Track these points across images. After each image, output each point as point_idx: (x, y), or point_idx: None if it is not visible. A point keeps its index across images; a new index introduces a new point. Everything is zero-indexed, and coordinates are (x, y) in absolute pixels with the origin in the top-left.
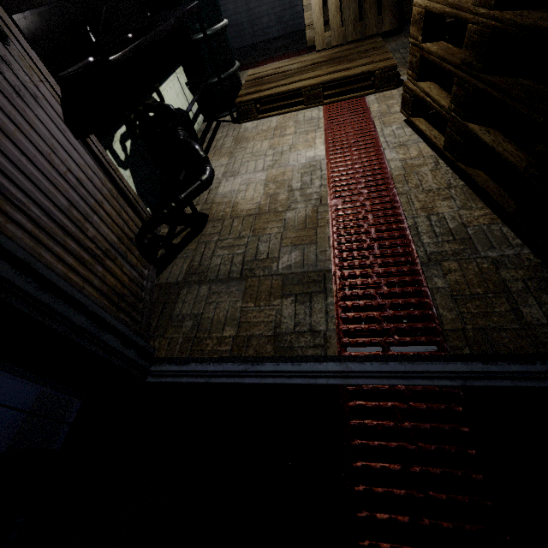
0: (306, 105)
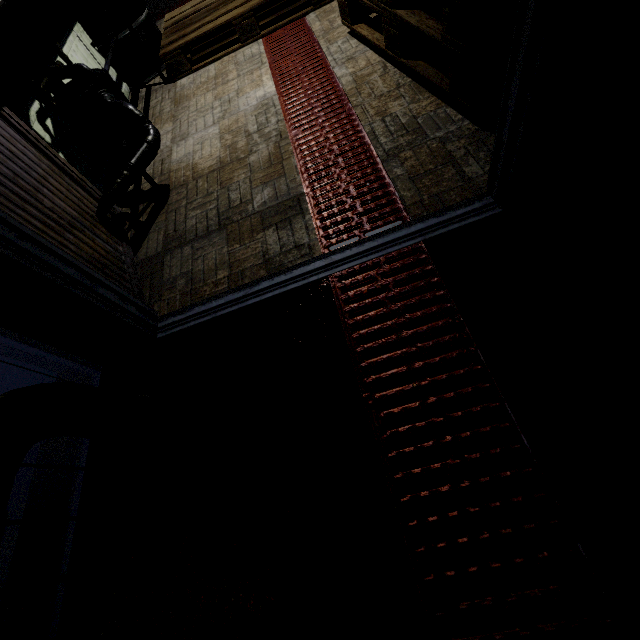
0: (243, 42)
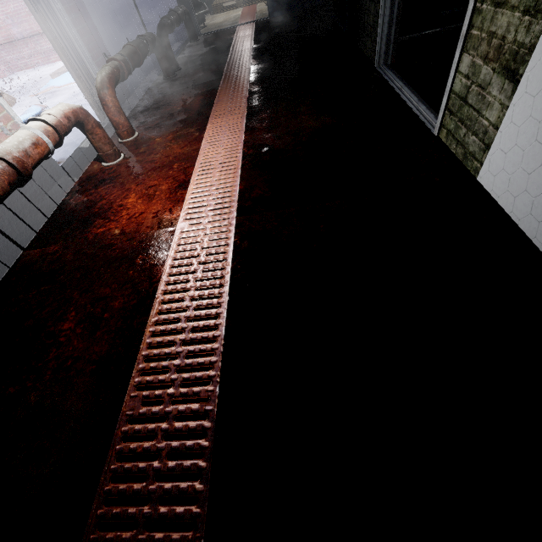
0: (237, 7)
